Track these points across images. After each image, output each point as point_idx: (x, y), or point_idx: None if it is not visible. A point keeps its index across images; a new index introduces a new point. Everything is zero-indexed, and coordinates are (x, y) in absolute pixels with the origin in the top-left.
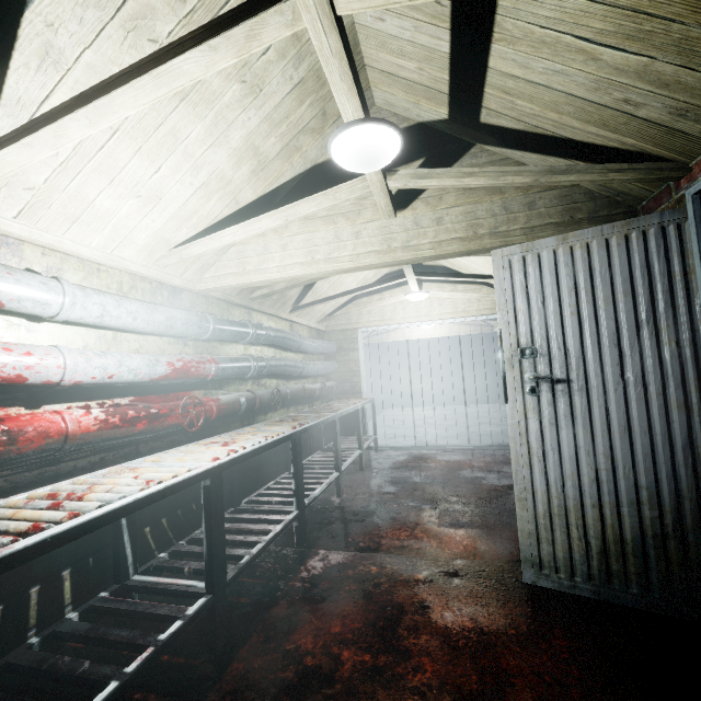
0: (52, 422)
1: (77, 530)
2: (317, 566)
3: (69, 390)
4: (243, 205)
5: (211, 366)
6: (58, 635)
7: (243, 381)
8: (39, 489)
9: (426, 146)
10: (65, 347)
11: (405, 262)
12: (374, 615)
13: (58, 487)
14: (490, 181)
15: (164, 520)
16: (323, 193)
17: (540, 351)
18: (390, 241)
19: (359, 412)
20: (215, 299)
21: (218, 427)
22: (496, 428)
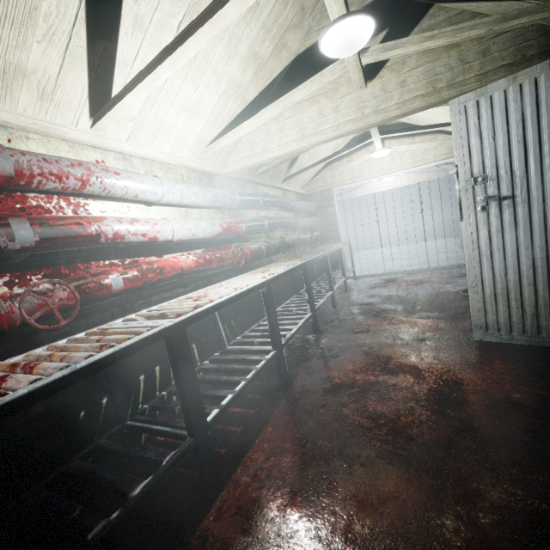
0: (174, 262)
1: (217, 306)
2: (329, 342)
3: (173, 246)
4: (249, 102)
5: (242, 225)
6: (204, 369)
7: (260, 236)
8: (178, 298)
9: (389, 16)
10: (169, 219)
11: (376, 124)
12: (372, 361)
13: (188, 296)
14: (448, 40)
15: (232, 322)
16: (311, 80)
17: (490, 177)
18: (363, 109)
19: (341, 251)
20: (234, 179)
21: (250, 267)
22: (451, 255)
